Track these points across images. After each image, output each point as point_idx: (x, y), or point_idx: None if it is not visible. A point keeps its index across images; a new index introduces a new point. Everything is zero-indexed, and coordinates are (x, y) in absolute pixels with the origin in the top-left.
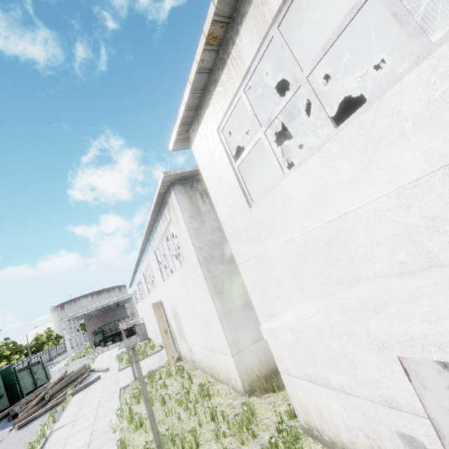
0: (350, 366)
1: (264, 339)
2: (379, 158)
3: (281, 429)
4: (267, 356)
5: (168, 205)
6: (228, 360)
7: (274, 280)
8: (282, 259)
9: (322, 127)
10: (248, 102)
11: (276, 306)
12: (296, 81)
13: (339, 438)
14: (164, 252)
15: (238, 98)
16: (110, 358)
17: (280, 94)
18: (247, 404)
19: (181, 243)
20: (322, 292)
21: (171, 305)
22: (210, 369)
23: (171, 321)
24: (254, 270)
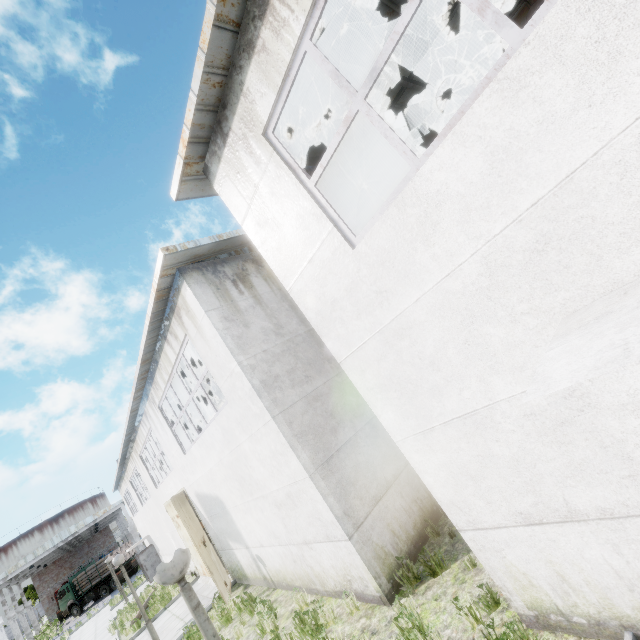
0: (618, 463)
1: (388, 492)
2: (633, 38)
3: (484, 638)
4: (401, 520)
5: (178, 311)
6: (341, 548)
7: (424, 361)
8: (436, 315)
9: (390, 164)
10: (324, 57)
11: (435, 408)
12: (362, 72)
13: (610, 610)
14: (179, 400)
15: (301, 58)
16: (97, 631)
17: (338, 101)
18: (406, 615)
19: (213, 370)
20: (564, 329)
21: (206, 491)
22: (305, 579)
23: (209, 521)
24: (377, 360)
